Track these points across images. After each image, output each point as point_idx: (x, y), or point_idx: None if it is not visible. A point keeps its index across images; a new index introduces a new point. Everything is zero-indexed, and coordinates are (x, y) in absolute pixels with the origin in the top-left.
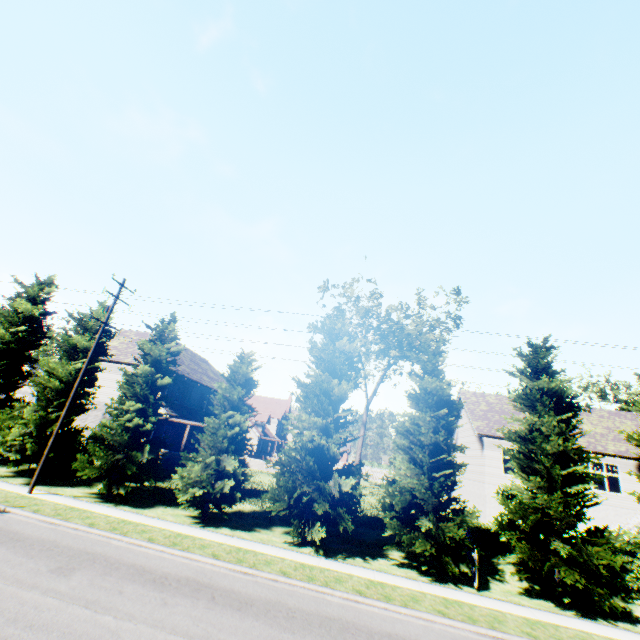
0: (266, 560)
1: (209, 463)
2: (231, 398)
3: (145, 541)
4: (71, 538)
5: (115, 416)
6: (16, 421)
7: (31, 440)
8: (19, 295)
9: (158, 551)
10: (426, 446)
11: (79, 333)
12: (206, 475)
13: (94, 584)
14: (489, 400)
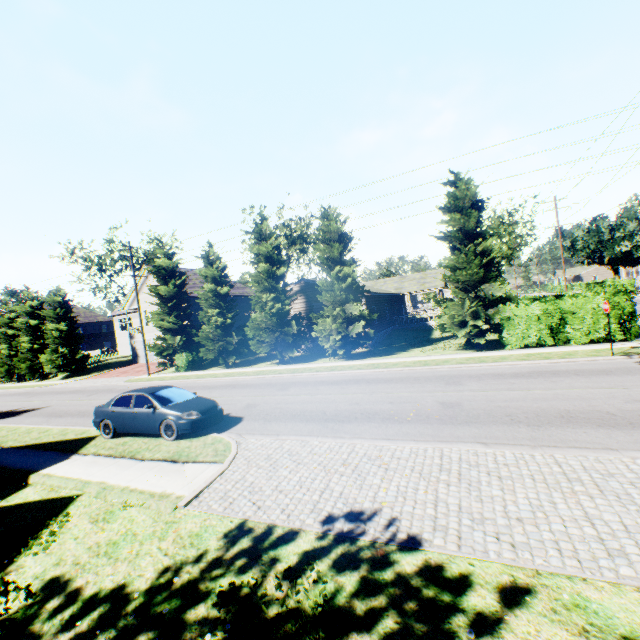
0: None
1: None
2: None
3: None
4: None
5: None
6: None
7: None
8: None
9: None
10: (6, 343)
11: None
12: None
13: None
14: None
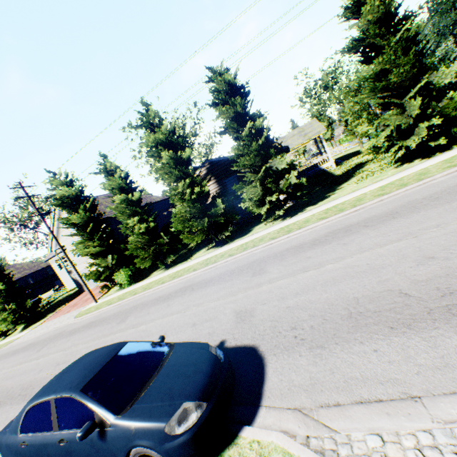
0: None
1: None
2: None
3: None
4: None
5: None
6: None
7: None
8: None
9: None
10: None
11: None
12: None
13: None
14: None
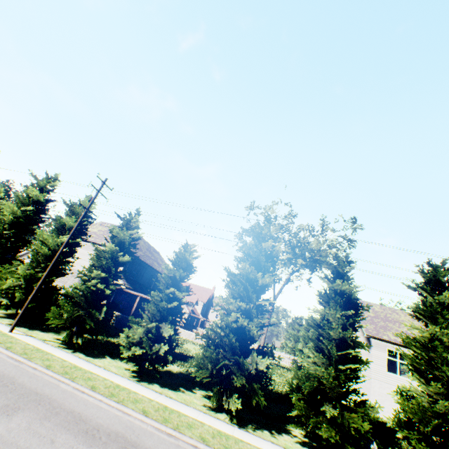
0: (188, 423)
1: (150, 328)
2: (174, 278)
3: (88, 388)
4: (27, 376)
5: (84, 280)
6: (13, 275)
7: (21, 291)
8: (32, 185)
9: (97, 400)
10: (333, 340)
11: (69, 216)
12: (146, 338)
13: (30, 428)
14: (375, 308)
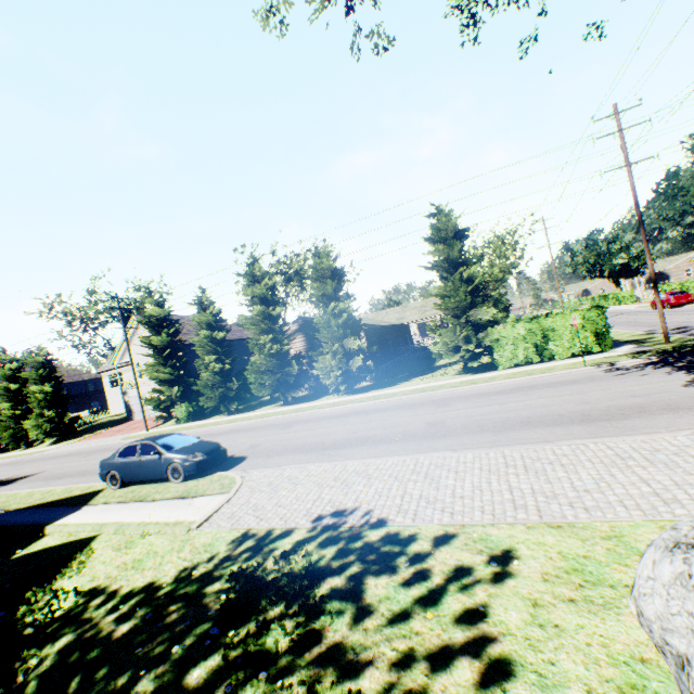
0: None
1: None
2: None
3: None
4: None
5: None
6: None
7: None
8: None
9: None
10: None
11: None
12: None
13: None
14: None
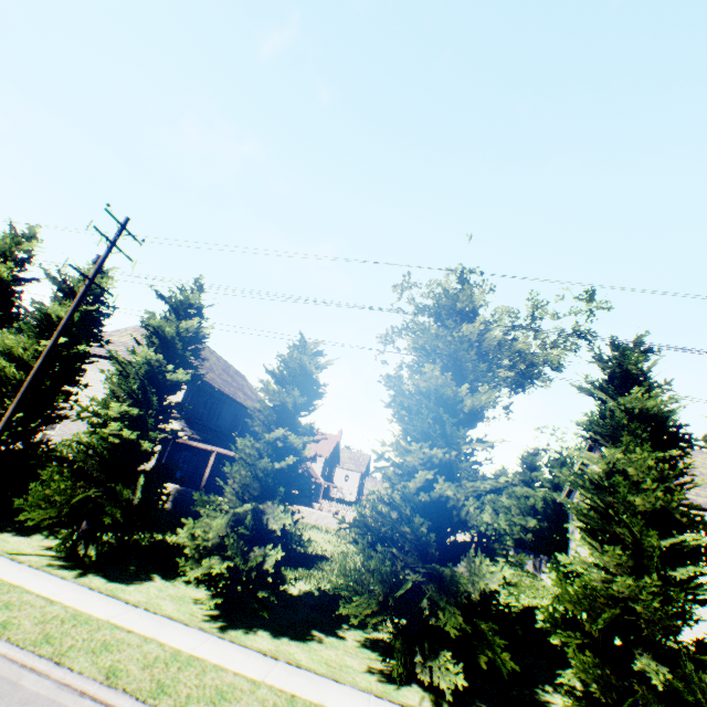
0: None
1: (240, 514)
2: (282, 409)
3: (96, 682)
4: None
5: (93, 426)
6: None
7: None
8: None
9: None
10: (639, 514)
11: (59, 303)
12: (234, 536)
13: None
14: None
